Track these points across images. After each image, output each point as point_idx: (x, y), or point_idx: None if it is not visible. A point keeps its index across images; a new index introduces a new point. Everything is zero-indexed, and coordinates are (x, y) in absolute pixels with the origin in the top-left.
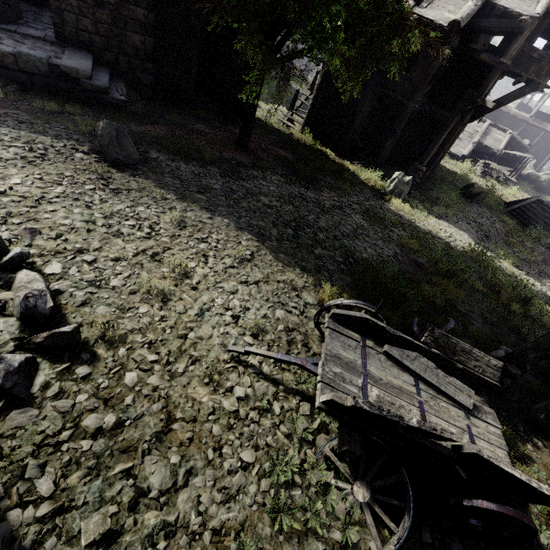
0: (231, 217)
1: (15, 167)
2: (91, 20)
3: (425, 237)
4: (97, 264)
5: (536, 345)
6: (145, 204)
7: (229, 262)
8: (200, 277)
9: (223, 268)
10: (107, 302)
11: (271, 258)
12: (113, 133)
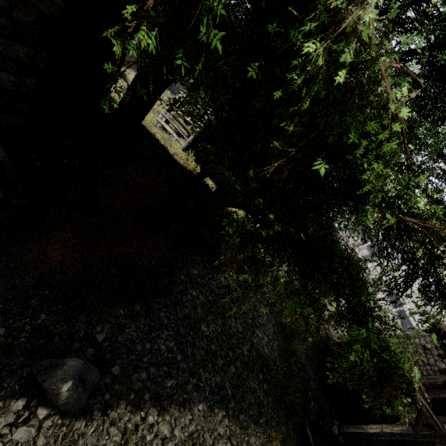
0: (200, 395)
1: None
2: None
3: (278, 286)
4: None
5: (354, 434)
6: None
7: None
8: None
9: None
10: None
11: (238, 430)
12: (80, 391)
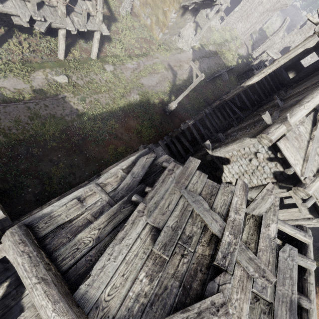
0: None
1: (198, 16)
2: None
3: None
4: None
5: None
6: None
7: None
8: None
9: None
10: None
11: None
12: None
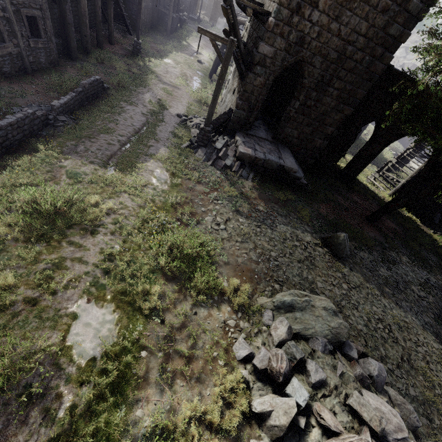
0: (412, 314)
1: (309, 268)
2: (298, 131)
3: None
4: (395, 372)
5: None
6: (373, 303)
7: (440, 368)
8: (437, 385)
9: (441, 375)
10: (419, 411)
11: None
12: (346, 242)
